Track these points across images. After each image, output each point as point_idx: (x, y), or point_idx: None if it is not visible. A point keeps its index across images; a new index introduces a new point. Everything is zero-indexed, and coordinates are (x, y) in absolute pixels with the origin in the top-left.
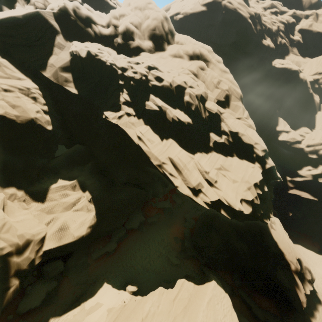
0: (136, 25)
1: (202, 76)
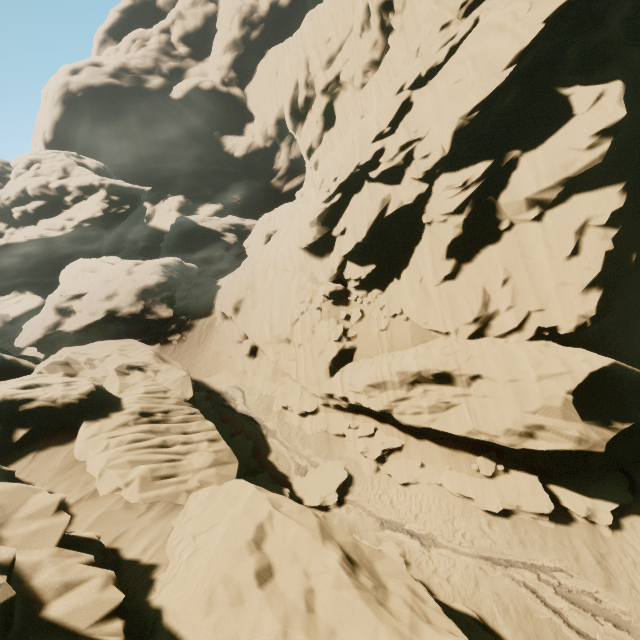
0: None
1: (41, 173)
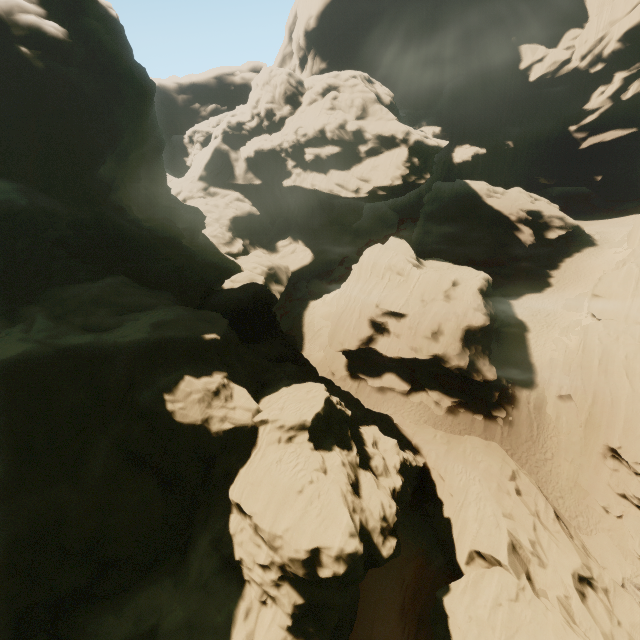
0: (271, 101)
1: (337, 106)
